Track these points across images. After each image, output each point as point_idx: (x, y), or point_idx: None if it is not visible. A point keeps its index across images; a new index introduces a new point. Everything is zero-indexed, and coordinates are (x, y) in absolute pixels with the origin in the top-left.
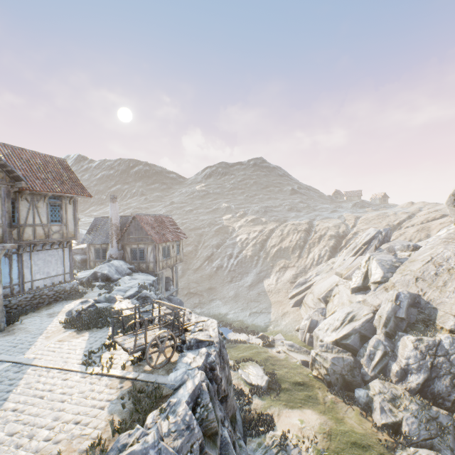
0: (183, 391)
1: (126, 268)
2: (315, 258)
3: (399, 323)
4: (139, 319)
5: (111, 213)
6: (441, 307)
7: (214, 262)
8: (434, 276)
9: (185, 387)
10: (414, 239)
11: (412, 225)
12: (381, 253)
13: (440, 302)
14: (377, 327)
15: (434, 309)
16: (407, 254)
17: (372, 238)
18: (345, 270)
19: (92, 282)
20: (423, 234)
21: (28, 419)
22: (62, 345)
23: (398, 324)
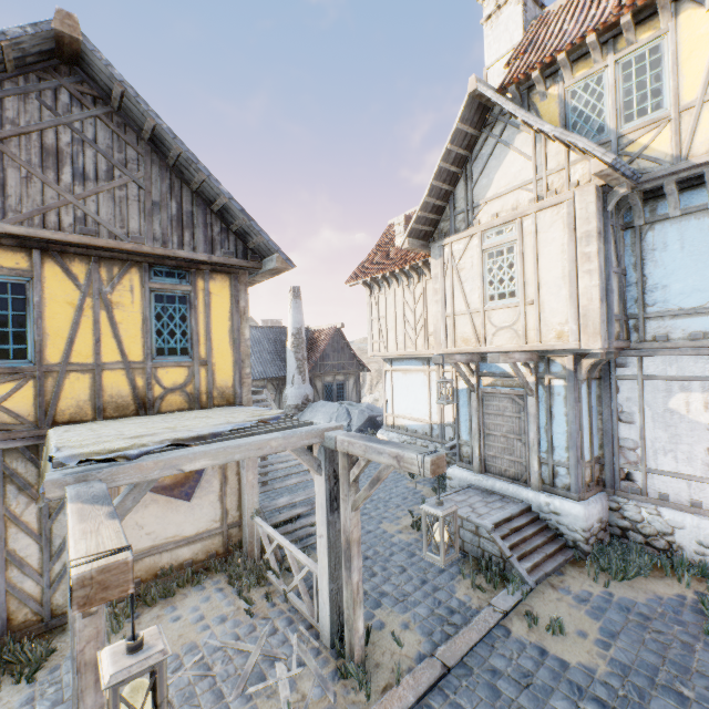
0: None
1: None
2: None
3: None
4: None
5: (300, 319)
6: None
7: None
8: None
9: None
10: None
11: None
12: None
13: None
14: None
15: None
16: None
17: None
18: None
19: (375, 434)
20: None
21: None
22: None
23: None
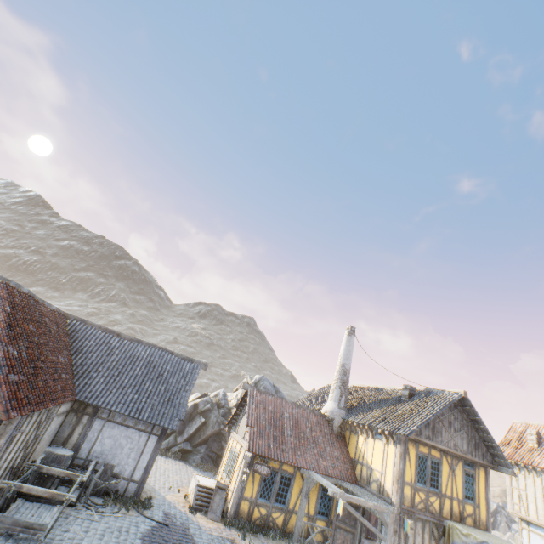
0: None
1: None
2: None
3: None
4: None
5: None
6: None
7: None
8: None
9: None
10: None
11: None
12: None
13: None
14: None
15: None
16: None
17: (495, 511)
18: None
19: None
20: None
21: None
22: None
23: None
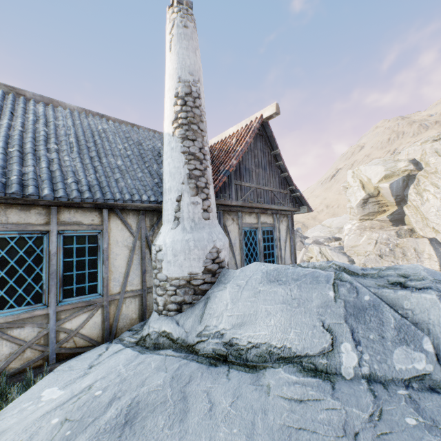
0: None
1: None
2: None
3: None
4: None
5: (194, 63)
6: None
7: None
8: (392, 251)
9: None
10: None
11: None
12: (318, 245)
13: None
14: None
15: None
16: (337, 243)
17: None
18: None
19: None
20: None
21: None
22: None
23: None
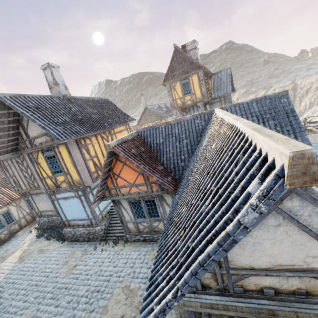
0: None
1: None
2: (306, 105)
3: None
4: None
5: None
6: None
7: None
8: None
9: None
10: None
11: None
12: None
13: None
14: None
15: None
16: None
17: None
18: None
19: None
20: None
21: None
22: None
23: None
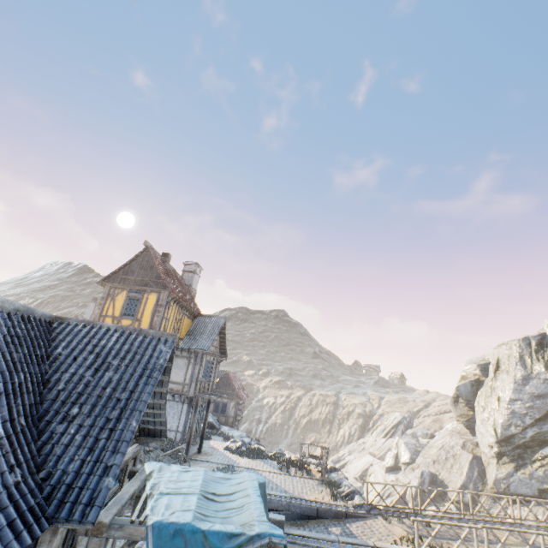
0: (345, 484)
1: (215, 419)
2: (345, 435)
3: (424, 496)
4: (321, 447)
5: None
6: (450, 484)
7: (242, 425)
8: (445, 460)
9: (344, 483)
10: (430, 428)
11: (429, 414)
12: (407, 437)
13: (449, 480)
14: (409, 500)
15: (446, 486)
16: (426, 440)
17: (399, 422)
18: (377, 450)
19: None
20: (437, 425)
21: (291, 485)
22: (255, 464)
23: (423, 498)
